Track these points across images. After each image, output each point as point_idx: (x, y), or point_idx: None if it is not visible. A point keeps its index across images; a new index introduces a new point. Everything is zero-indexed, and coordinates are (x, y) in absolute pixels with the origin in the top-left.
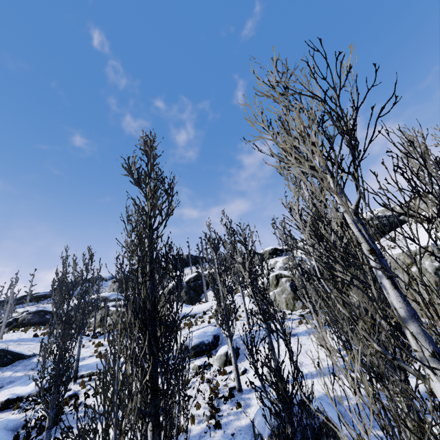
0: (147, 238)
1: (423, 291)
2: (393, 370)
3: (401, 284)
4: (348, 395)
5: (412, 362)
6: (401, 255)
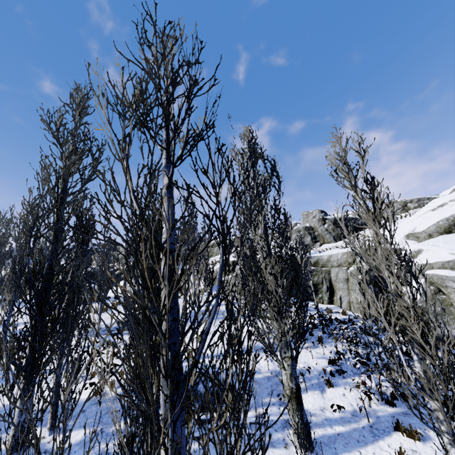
0: (55, 201)
1: (355, 288)
2: (286, 348)
3: (339, 281)
4: (260, 370)
5: (299, 341)
6: (345, 254)
